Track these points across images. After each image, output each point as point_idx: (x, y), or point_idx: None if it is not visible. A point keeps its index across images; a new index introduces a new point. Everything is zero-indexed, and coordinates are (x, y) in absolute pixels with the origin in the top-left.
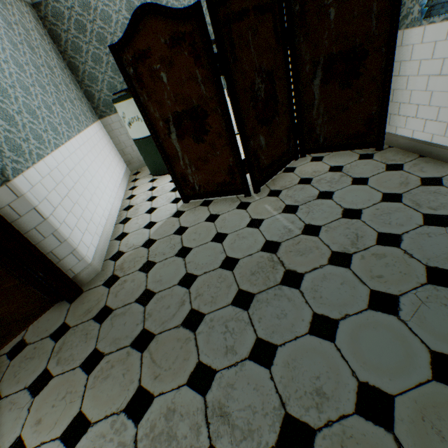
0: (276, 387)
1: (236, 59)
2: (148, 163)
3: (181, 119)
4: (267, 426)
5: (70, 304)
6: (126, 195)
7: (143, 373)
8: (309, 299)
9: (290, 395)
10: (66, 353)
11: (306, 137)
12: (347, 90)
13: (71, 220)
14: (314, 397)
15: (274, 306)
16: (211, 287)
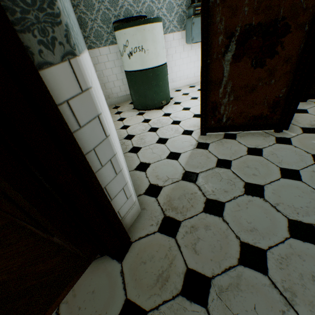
0: None
1: None
2: (137, 97)
3: (250, 34)
4: None
5: (119, 264)
6: (117, 125)
7: None
8: None
9: None
10: None
11: None
12: None
13: (115, 142)
14: None
15: None
16: None
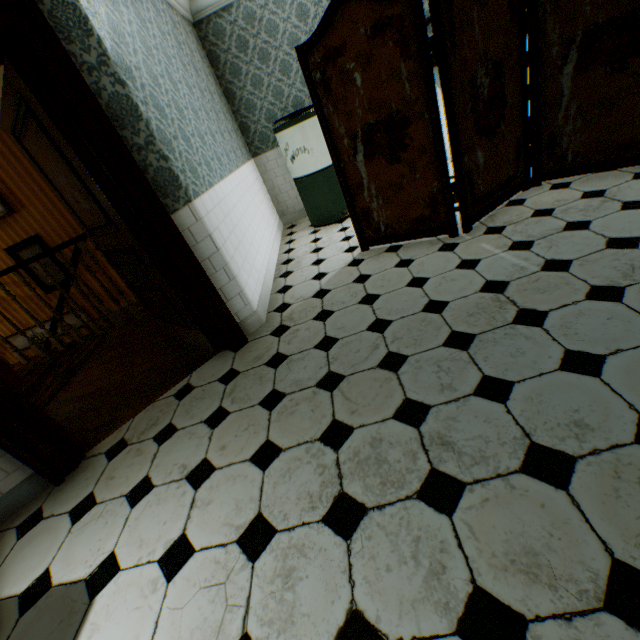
0: (515, 420)
1: (454, 44)
2: (309, 210)
3: (373, 133)
4: (505, 454)
5: (235, 353)
6: (282, 250)
7: (336, 409)
8: (558, 337)
9: (536, 426)
10: (240, 394)
11: (544, 155)
12: (618, 76)
13: (238, 258)
14: (572, 429)
15: (505, 346)
16: (412, 330)
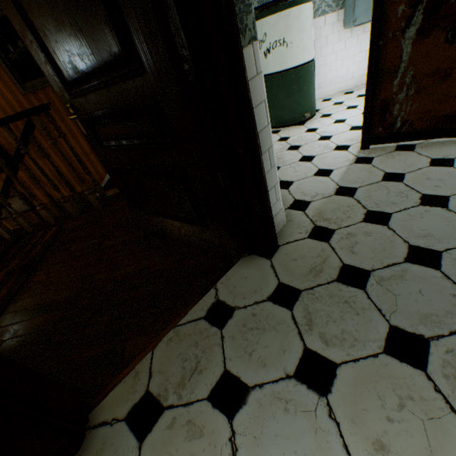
0: None
1: None
2: (270, 110)
3: None
4: None
5: (268, 260)
6: None
7: None
8: None
9: None
10: (328, 329)
11: None
12: None
13: None
14: None
15: None
16: None
